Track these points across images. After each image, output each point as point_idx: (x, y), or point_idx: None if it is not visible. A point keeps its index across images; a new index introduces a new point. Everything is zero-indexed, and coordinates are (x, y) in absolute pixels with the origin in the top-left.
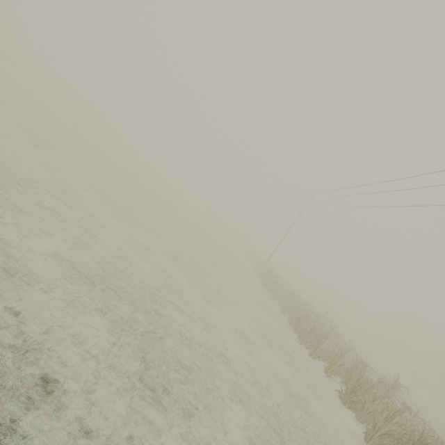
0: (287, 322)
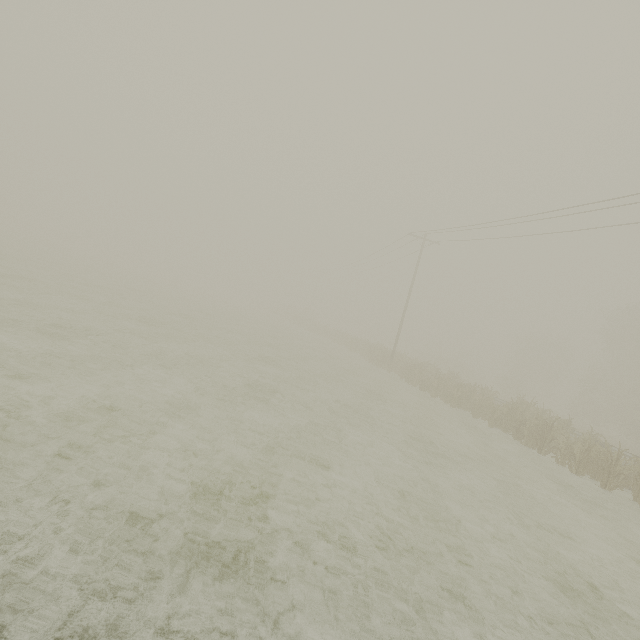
0: (502, 437)
